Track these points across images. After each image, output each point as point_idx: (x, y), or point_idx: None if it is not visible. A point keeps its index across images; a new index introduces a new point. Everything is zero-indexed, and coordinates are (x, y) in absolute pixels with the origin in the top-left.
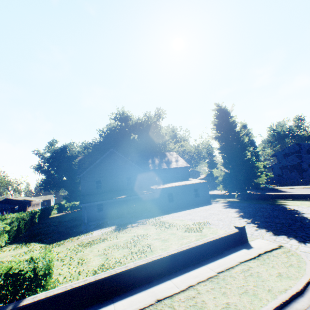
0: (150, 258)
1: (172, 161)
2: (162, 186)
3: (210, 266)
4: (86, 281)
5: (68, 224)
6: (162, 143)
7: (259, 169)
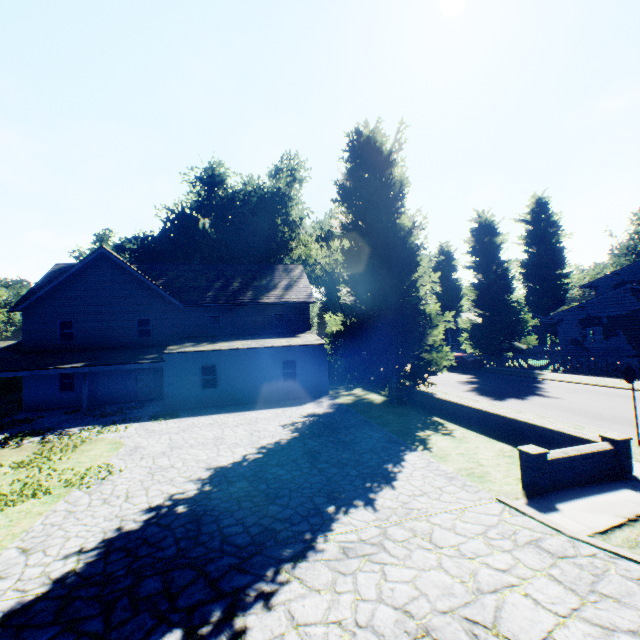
0: None
1: (277, 287)
2: (194, 348)
3: None
4: None
5: (1, 409)
6: (286, 241)
7: (524, 322)
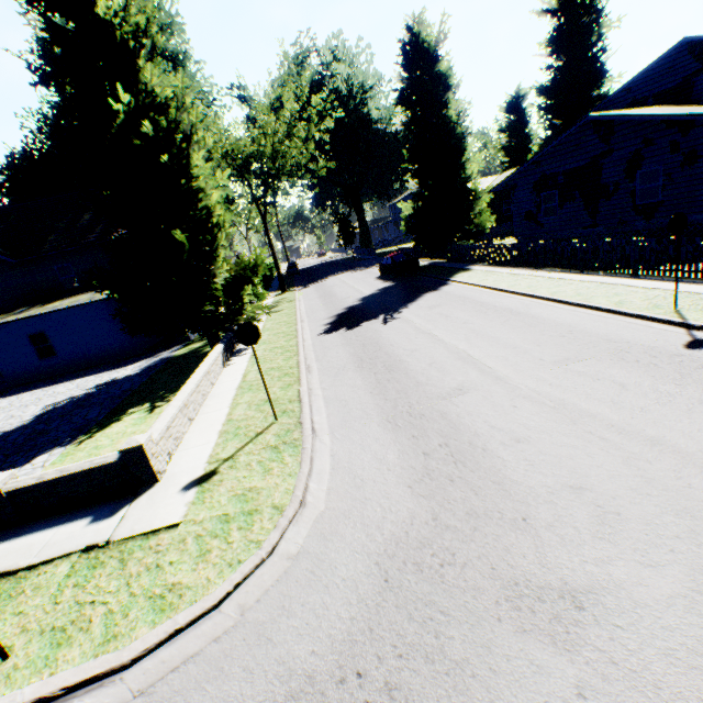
0: None
1: None
2: (14, 317)
3: None
4: None
5: None
6: None
7: (472, 196)
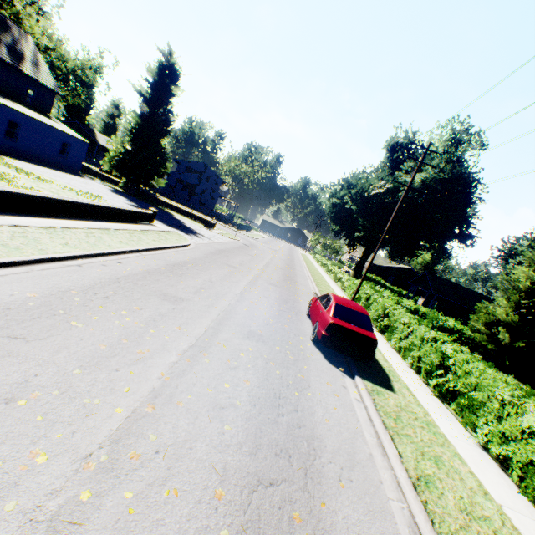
0: (91, 202)
1: (26, 57)
2: (2, 101)
3: (133, 226)
4: (39, 194)
5: None
6: None
7: None
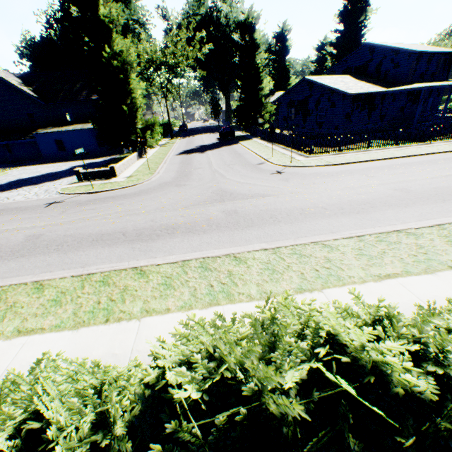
0: None
1: None
2: (48, 131)
3: None
4: None
5: None
6: None
7: (263, 104)
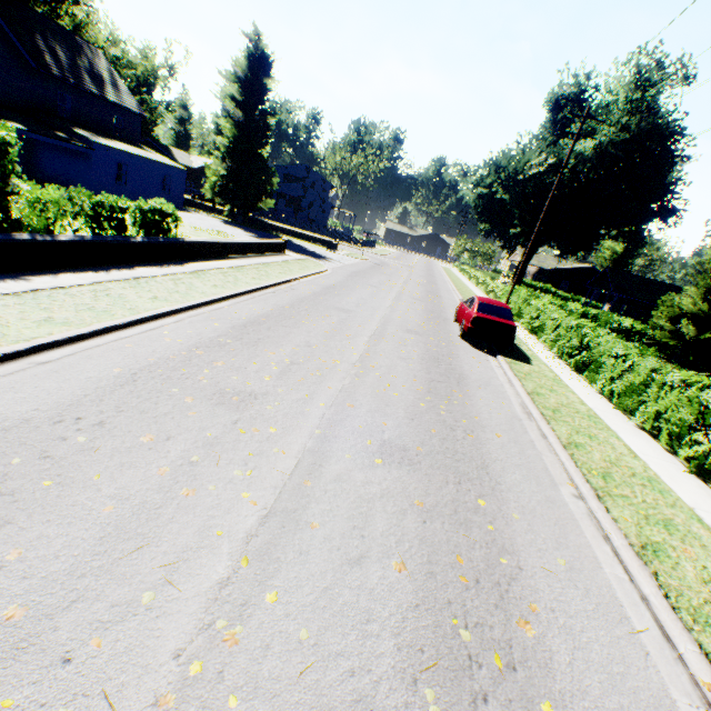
0: (242, 241)
1: (106, 81)
2: (108, 143)
3: (275, 258)
4: (214, 241)
5: None
6: None
7: None
